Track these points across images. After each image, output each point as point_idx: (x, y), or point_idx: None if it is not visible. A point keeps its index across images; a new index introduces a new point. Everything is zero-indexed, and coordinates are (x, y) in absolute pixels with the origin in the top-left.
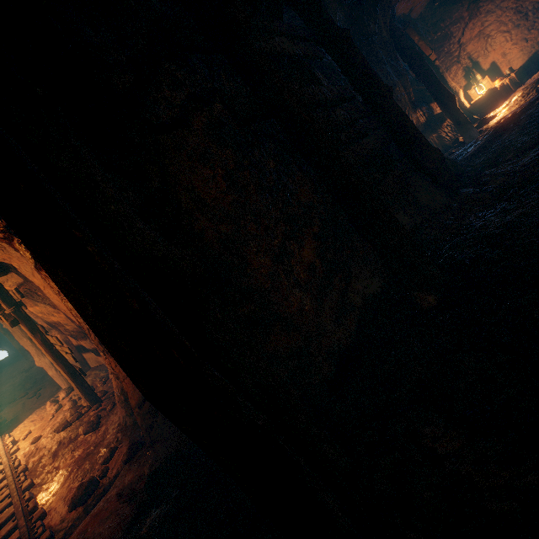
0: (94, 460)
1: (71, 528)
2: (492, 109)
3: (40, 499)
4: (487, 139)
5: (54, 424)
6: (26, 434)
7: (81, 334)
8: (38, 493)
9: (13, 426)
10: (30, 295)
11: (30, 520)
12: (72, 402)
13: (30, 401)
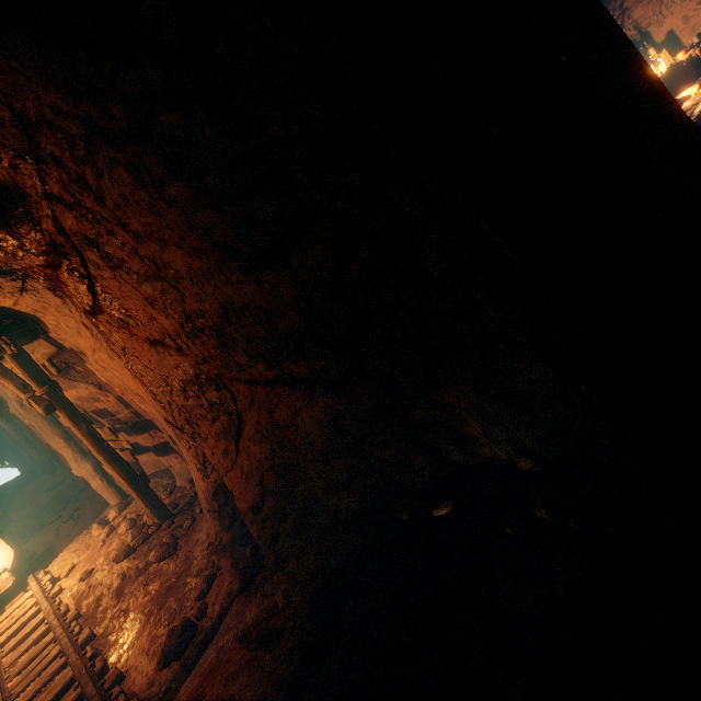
0: (181, 595)
1: (165, 694)
2: (676, 92)
3: (109, 656)
4: (700, 116)
5: (108, 552)
6: (68, 569)
7: (137, 426)
8: (103, 648)
9: (47, 560)
10: (66, 371)
11: (102, 687)
12: (129, 522)
13: (66, 526)
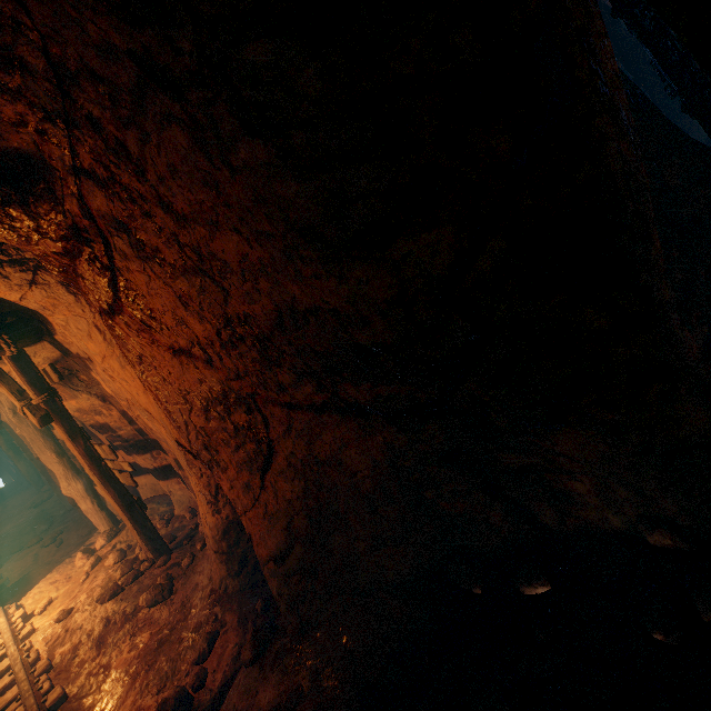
0: (175, 654)
1: None
2: None
3: None
4: None
5: (92, 588)
6: (44, 604)
7: (139, 445)
8: None
9: (21, 591)
10: (68, 379)
11: None
12: (118, 553)
13: (46, 551)
